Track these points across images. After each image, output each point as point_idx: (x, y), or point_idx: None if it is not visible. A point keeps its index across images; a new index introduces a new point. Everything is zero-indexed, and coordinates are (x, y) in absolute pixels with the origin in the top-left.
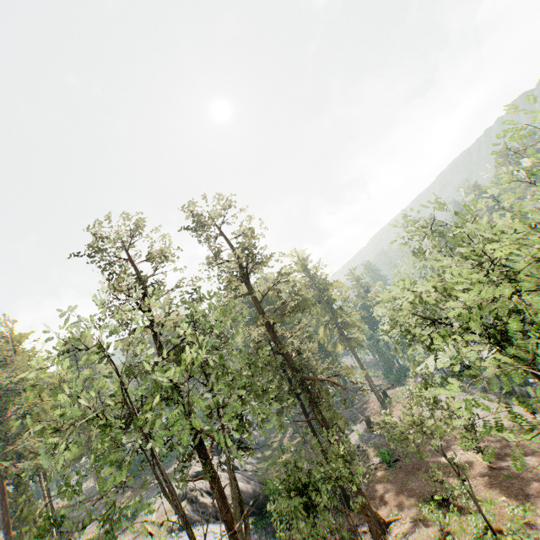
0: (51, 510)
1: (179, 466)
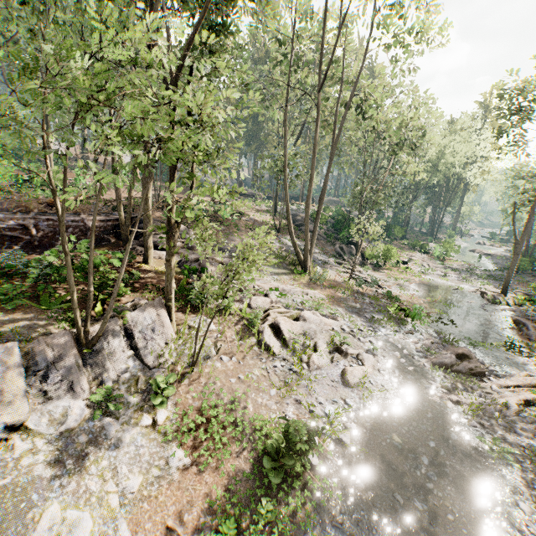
0: None
1: None
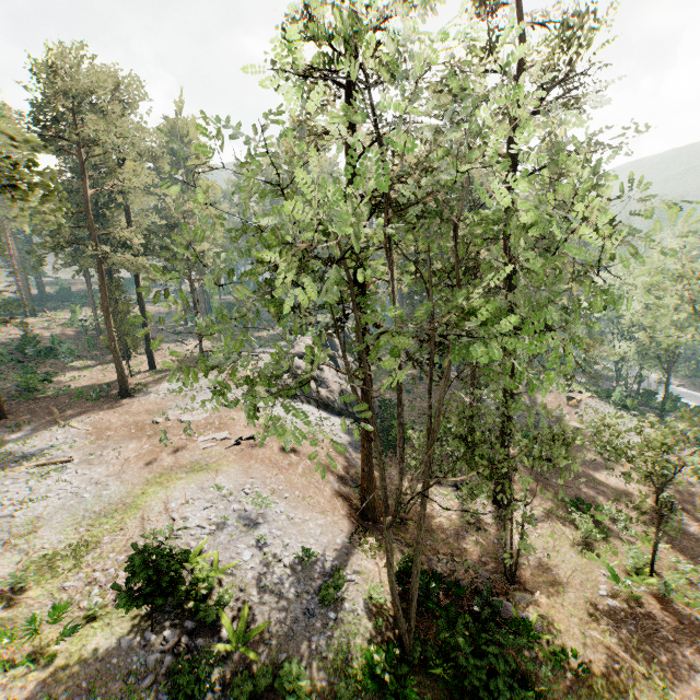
0: (144, 316)
1: (272, 335)
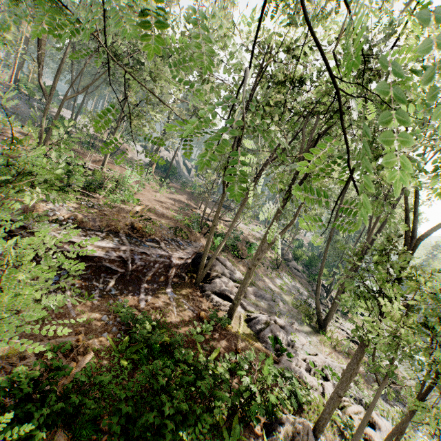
0: None
1: None
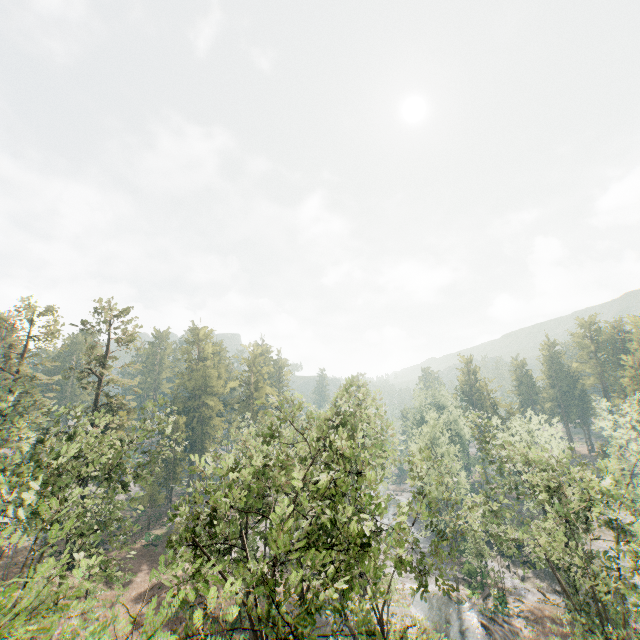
0: None
1: None
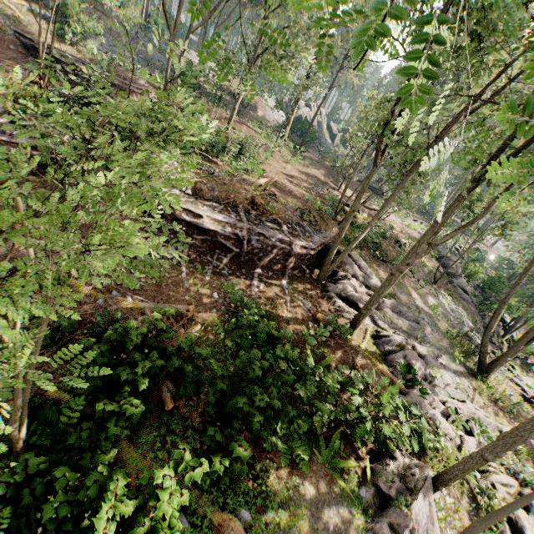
0: None
1: None
